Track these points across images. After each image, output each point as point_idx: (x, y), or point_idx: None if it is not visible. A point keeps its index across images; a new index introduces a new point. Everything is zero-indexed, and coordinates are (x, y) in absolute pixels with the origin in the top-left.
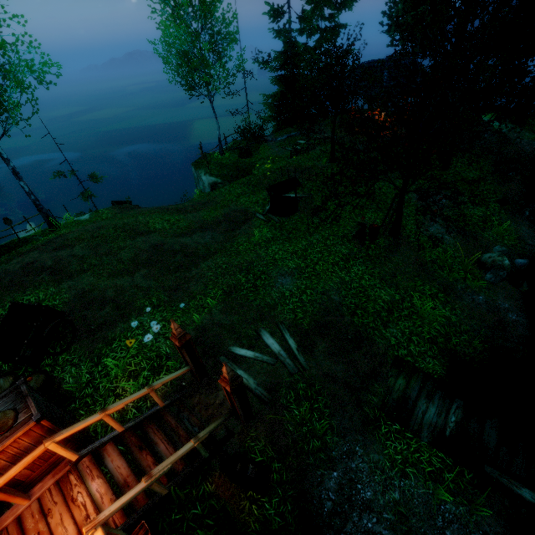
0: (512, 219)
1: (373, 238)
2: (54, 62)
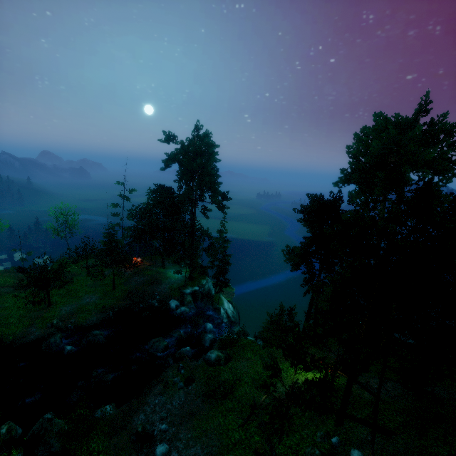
0: (97, 313)
1: (38, 304)
2: (8, 225)
